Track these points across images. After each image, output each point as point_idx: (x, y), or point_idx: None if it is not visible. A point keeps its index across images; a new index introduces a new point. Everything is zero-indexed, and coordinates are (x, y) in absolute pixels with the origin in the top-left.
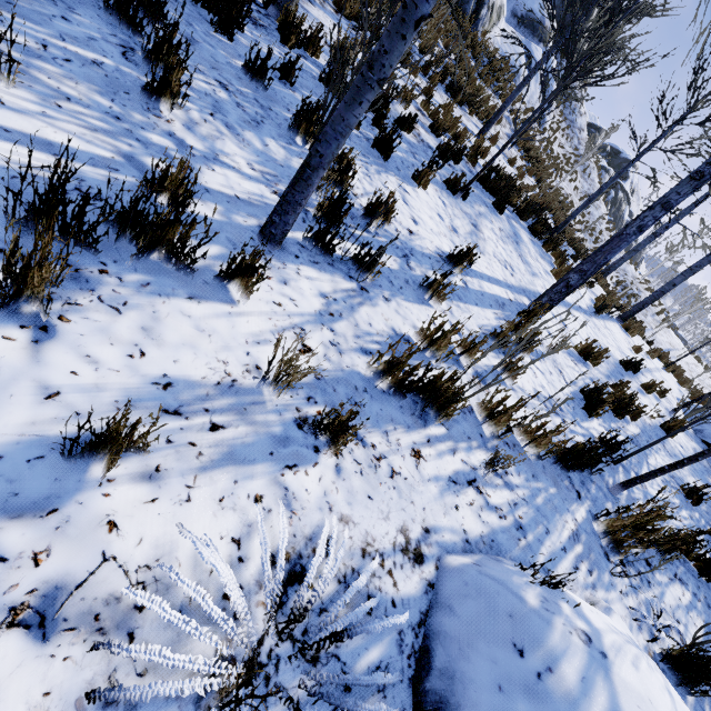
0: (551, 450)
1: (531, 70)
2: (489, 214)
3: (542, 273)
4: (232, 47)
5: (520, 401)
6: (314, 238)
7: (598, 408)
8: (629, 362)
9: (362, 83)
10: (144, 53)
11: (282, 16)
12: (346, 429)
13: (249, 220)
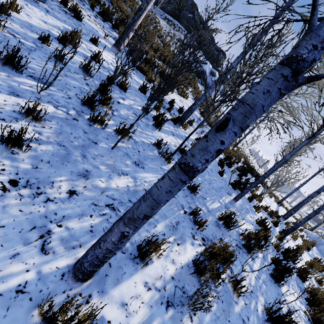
0: (322, 270)
1: (248, 132)
2: (257, 185)
3: (270, 199)
4: (234, 175)
5: (320, 262)
6: (281, 232)
7: (309, 249)
8: (294, 223)
9: (307, 220)
10: (247, 198)
11: (224, 152)
12: (323, 281)
13: (276, 234)
